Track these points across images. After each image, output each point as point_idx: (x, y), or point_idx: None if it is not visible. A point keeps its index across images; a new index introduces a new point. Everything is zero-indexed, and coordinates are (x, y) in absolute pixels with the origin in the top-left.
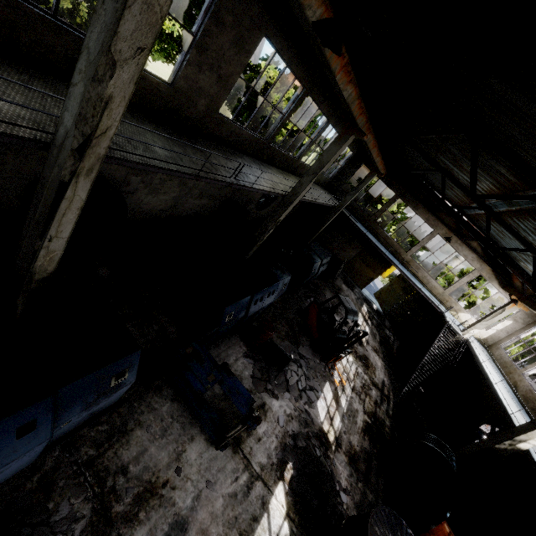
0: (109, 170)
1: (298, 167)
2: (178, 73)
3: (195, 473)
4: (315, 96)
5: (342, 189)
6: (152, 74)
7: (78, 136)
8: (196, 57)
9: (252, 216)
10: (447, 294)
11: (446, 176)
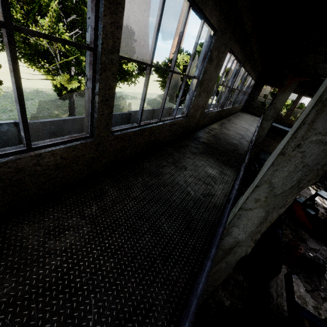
0: None
1: (232, 110)
2: (189, 106)
3: None
4: (245, 64)
5: (254, 107)
6: (178, 118)
7: (251, 244)
8: (198, 90)
9: None
10: None
11: None
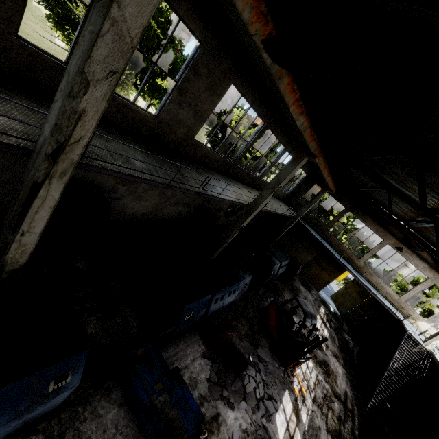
0: (101, 180)
1: (260, 183)
2: (163, 108)
3: None
4: (274, 129)
5: (298, 203)
6: (141, 108)
7: (52, 143)
8: (177, 97)
9: (221, 222)
10: (403, 301)
11: (395, 191)
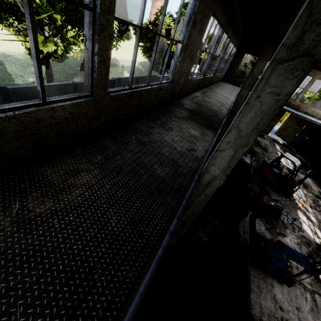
0: None
1: (214, 78)
2: (174, 72)
3: (288, 306)
4: (227, 30)
5: (235, 76)
6: (164, 83)
7: (223, 178)
8: (183, 55)
9: None
10: None
11: None
